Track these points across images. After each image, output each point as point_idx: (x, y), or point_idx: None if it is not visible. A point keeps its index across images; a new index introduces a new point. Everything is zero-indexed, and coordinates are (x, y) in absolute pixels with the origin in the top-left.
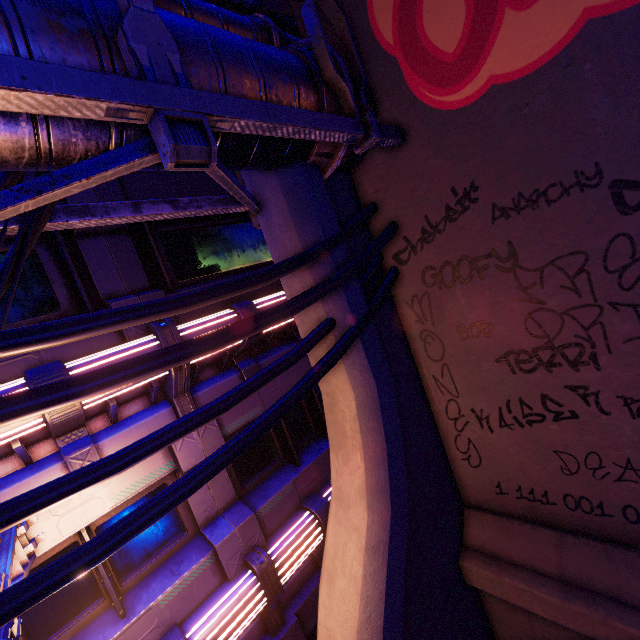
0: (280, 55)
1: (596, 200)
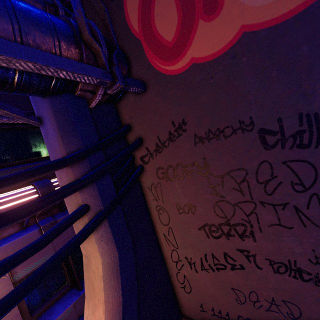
0: (45, 15)
1: (251, 139)
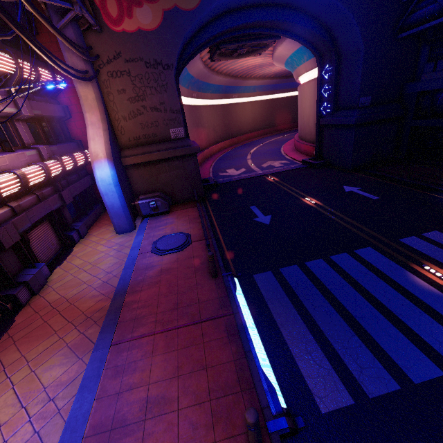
0: None
1: (143, 64)
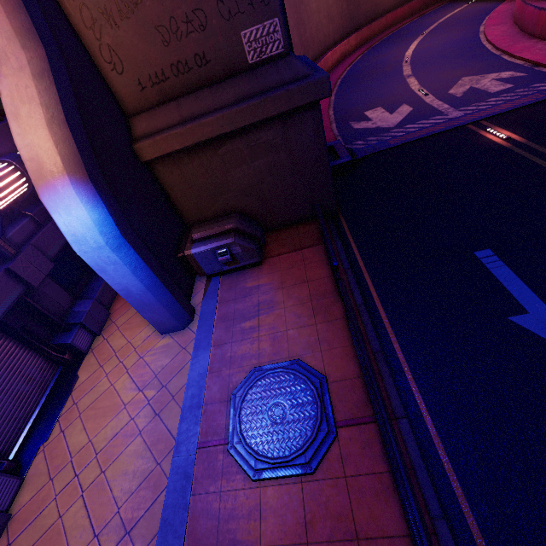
0: None
1: None
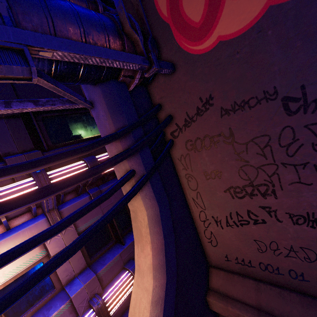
0: (96, 16)
1: (274, 107)
